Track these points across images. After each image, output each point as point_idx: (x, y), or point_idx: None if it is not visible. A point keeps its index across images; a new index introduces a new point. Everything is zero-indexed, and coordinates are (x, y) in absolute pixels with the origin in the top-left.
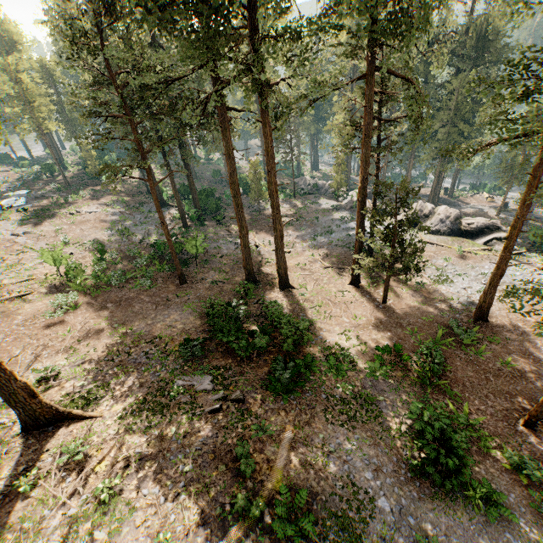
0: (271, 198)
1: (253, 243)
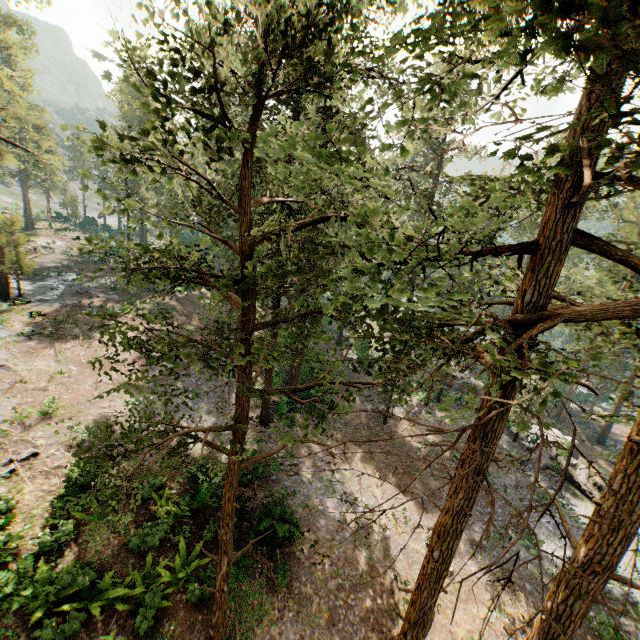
0: (560, 621)
1: (373, 506)
